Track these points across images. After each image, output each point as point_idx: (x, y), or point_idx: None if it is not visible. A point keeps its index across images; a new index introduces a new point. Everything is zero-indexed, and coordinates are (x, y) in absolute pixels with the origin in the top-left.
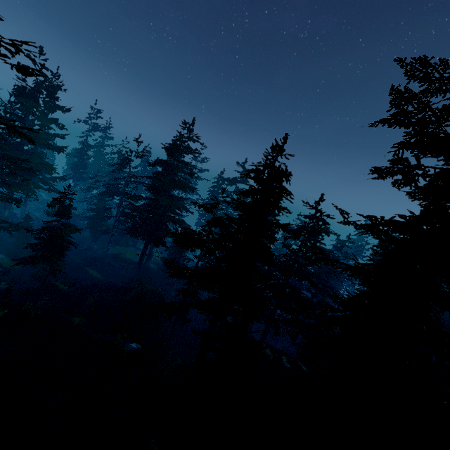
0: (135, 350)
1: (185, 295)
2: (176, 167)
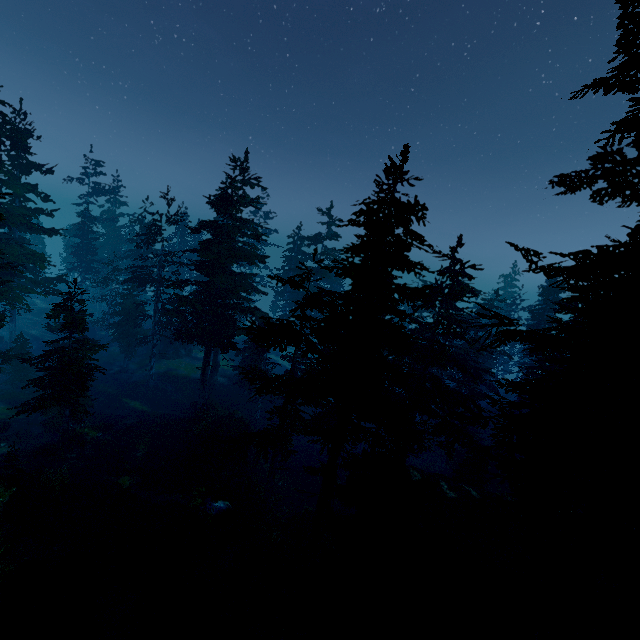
0: (223, 511)
1: (284, 418)
2: (232, 229)
